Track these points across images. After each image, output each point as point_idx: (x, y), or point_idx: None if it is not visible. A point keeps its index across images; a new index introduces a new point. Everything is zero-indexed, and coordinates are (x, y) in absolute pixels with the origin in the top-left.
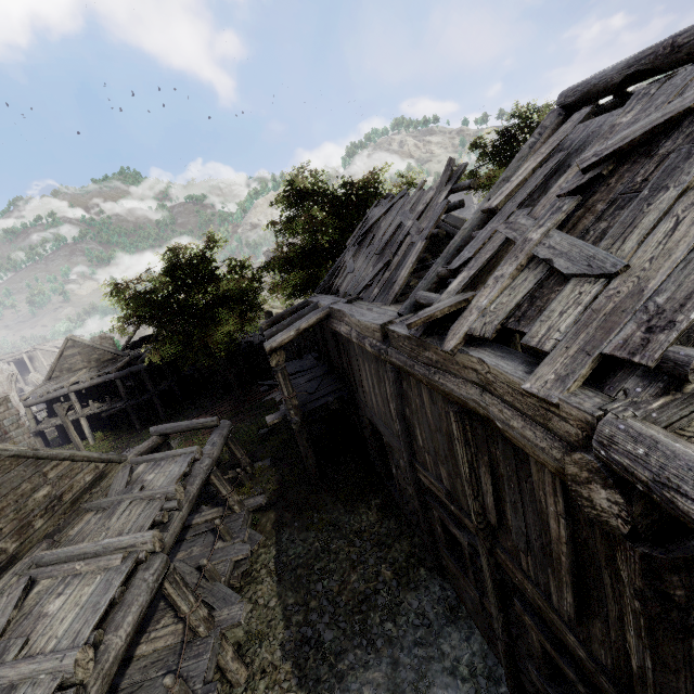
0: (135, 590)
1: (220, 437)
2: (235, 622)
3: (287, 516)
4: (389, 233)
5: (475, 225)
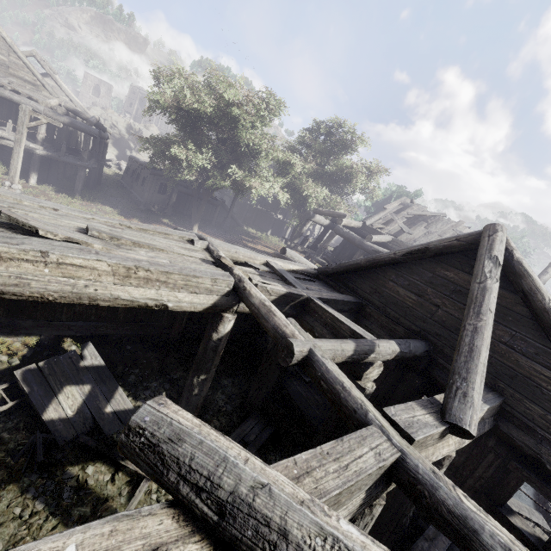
0: None
1: None
2: None
3: None
4: (449, 235)
5: (546, 280)
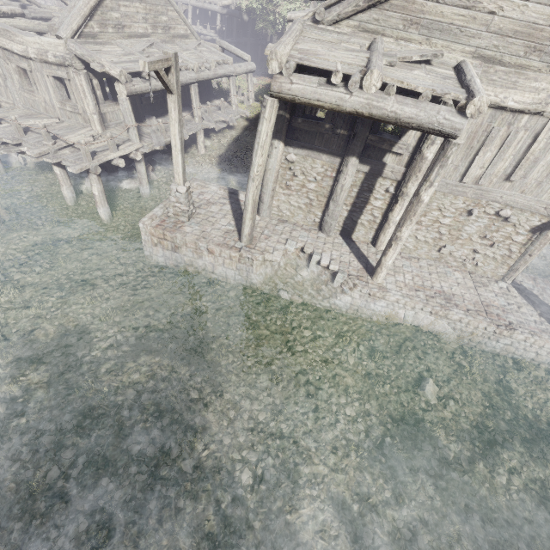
0: (182, 74)
1: (245, 66)
2: (208, 126)
3: (252, 128)
4: None
5: None
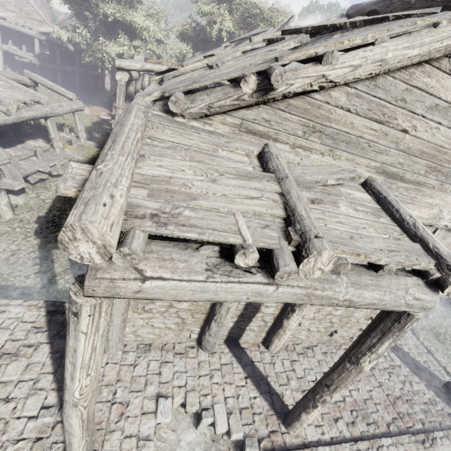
0: None
1: (69, 106)
2: (12, 187)
3: None
4: None
5: None
